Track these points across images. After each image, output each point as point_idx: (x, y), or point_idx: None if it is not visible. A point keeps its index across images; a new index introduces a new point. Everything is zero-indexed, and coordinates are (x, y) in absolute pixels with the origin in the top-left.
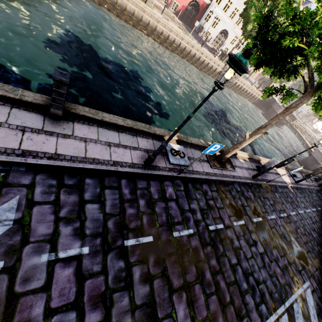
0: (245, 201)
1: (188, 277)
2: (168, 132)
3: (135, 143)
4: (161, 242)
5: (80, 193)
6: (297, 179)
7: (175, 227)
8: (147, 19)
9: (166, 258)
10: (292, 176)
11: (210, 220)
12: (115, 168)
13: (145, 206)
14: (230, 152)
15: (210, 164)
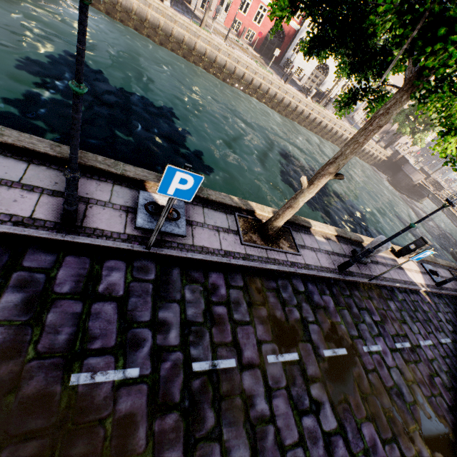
0: (311, 312)
1: None
2: (157, 176)
3: (62, 185)
4: (16, 399)
5: None
6: (440, 279)
7: (87, 361)
8: (202, 48)
9: (9, 446)
10: (429, 273)
11: (202, 347)
12: None
13: (19, 306)
14: (279, 216)
15: (240, 237)
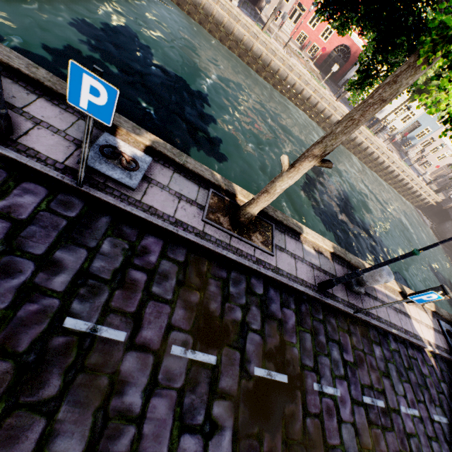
0: (259, 320)
1: None
2: (134, 127)
3: (19, 101)
4: None
5: None
6: None
7: None
8: (259, 50)
9: None
10: (445, 333)
11: (90, 305)
12: None
13: None
14: (254, 201)
15: (204, 212)
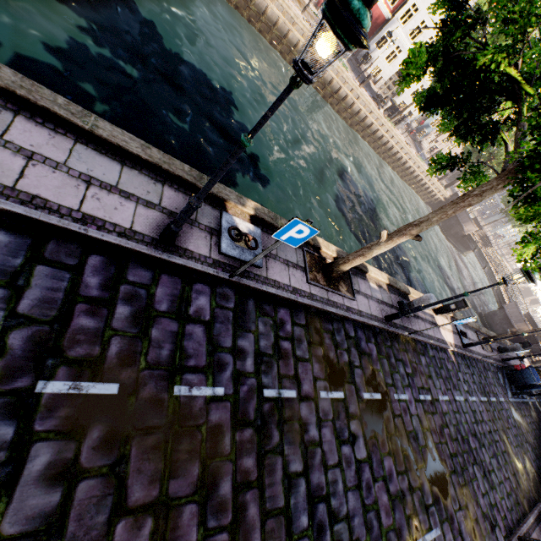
0: (357, 357)
1: (176, 487)
2: (237, 196)
3: (154, 195)
4: (136, 400)
5: None
6: (467, 341)
7: (185, 377)
8: (274, 14)
9: (136, 436)
10: (459, 334)
11: (271, 377)
12: (81, 228)
13: (129, 319)
14: (349, 262)
15: (307, 275)
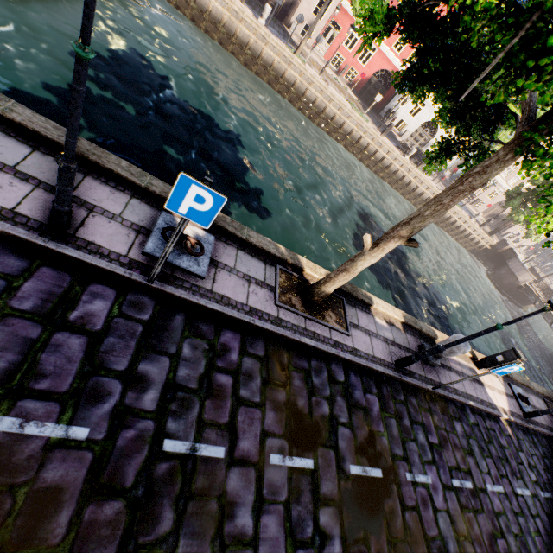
0: (346, 411)
1: None
2: None
3: None
4: None
5: None
6: (531, 409)
7: (22, 404)
8: (292, 77)
9: None
10: (517, 398)
11: (184, 422)
12: None
13: None
14: (330, 280)
15: (276, 295)
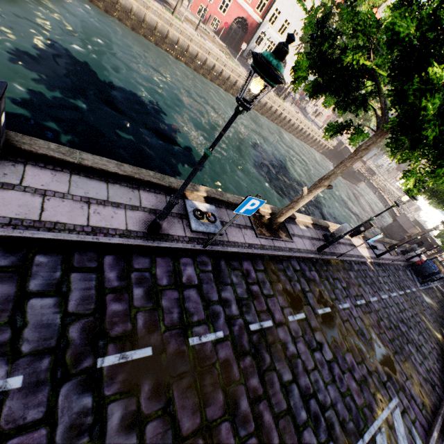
0: (306, 284)
1: (211, 412)
2: (192, 185)
3: (135, 200)
4: (166, 356)
5: (21, 281)
6: (379, 252)
7: (194, 330)
8: (175, 36)
9: (174, 382)
10: (371, 248)
11: (251, 315)
12: (94, 238)
13: (144, 297)
14: (283, 215)
15: (255, 231)
